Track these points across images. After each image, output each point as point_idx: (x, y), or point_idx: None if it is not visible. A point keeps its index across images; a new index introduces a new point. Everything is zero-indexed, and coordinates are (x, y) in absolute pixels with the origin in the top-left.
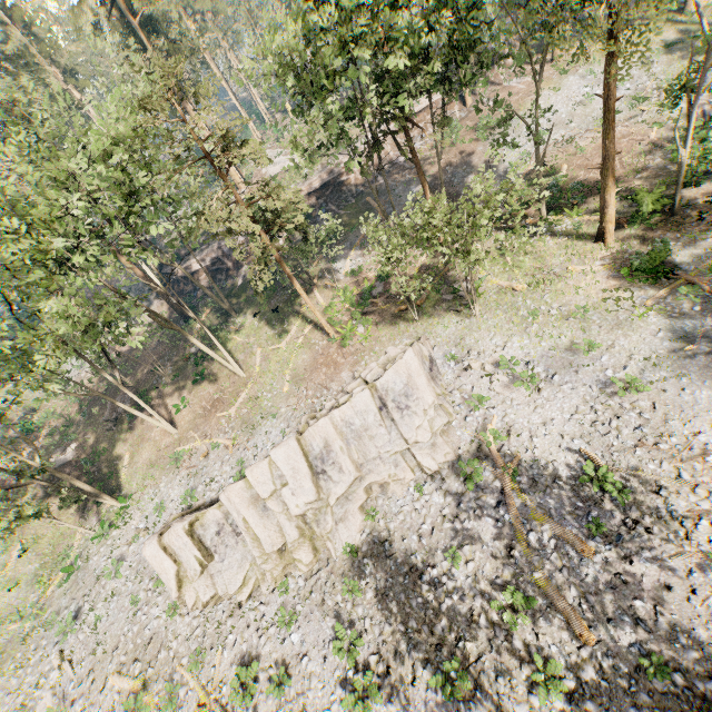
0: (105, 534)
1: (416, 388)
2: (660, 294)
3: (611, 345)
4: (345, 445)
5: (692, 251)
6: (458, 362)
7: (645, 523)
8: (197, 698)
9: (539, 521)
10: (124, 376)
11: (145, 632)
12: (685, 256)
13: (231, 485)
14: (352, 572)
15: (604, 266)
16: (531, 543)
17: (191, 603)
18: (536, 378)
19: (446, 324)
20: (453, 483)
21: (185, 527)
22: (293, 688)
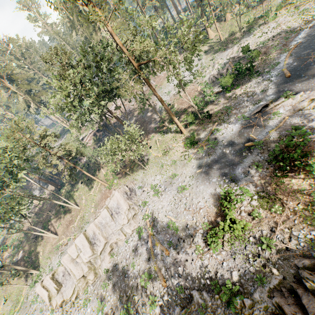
0: (33, 286)
1: (120, 205)
2: (194, 151)
3: (181, 173)
4: (100, 231)
5: (205, 133)
6: (141, 188)
7: (183, 238)
8: None
9: (157, 245)
10: (37, 219)
11: None
12: (203, 135)
13: (64, 256)
14: (106, 279)
15: (182, 143)
16: (154, 254)
17: (54, 305)
18: (160, 191)
19: (139, 174)
20: (136, 237)
21: (50, 276)
22: None
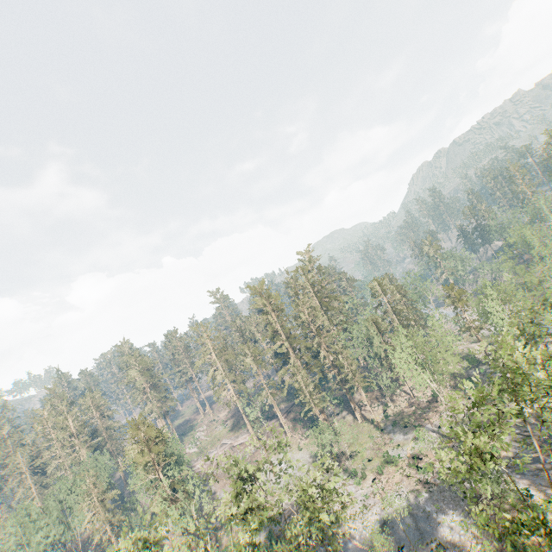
0: None
1: None
2: None
3: None
4: None
5: None
6: None
7: None
8: None
9: None
10: None
11: None
12: None
13: None
14: None
15: None
16: None
17: None
18: None
19: None
20: None
21: None
22: None
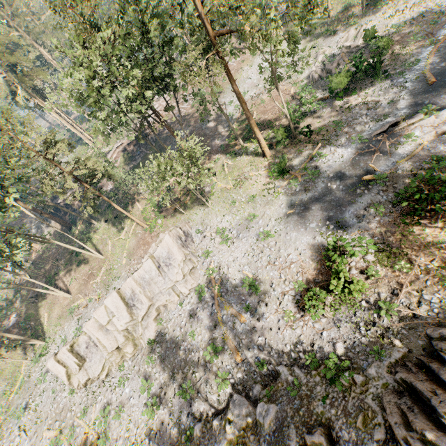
0: (38, 360)
1: (173, 254)
2: (284, 184)
3: (263, 214)
4: (142, 289)
5: (300, 159)
6: (201, 233)
7: (266, 301)
8: (85, 430)
9: (227, 309)
10: (37, 270)
11: (60, 406)
12: (297, 161)
13: (88, 322)
14: (152, 352)
15: (265, 171)
16: (223, 321)
17: (76, 385)
18: (231, 237)
19: (198, 212)
20: (195, 298)
21: (68, 348)
22: (126, 413)
